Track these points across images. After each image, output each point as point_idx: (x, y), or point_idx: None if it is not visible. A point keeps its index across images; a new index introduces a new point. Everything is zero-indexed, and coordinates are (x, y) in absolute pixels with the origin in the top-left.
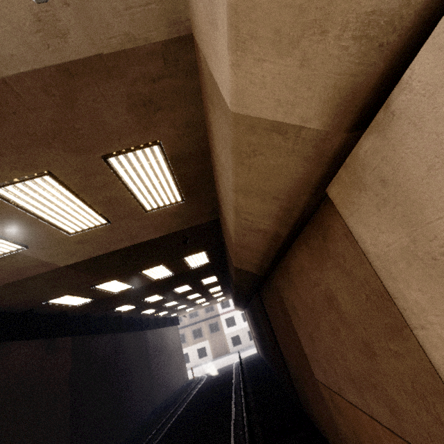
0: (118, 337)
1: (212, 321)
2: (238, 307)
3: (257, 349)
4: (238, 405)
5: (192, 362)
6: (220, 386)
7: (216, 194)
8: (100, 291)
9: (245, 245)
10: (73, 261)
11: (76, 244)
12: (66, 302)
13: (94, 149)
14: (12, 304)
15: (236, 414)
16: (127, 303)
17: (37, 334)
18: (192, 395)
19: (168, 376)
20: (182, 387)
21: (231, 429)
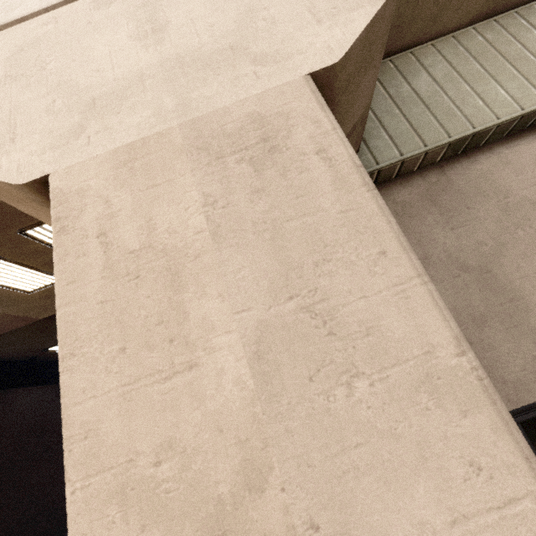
0: None
1: None
2: None
3: None
4: None
5: None
6: None
7: None
8: None
9: None
10: (50, 314)
11: (43, 300)
12: None
13: (6, 227)
14: (10, 354)
15: None
16: None
17: (42, 381)
18: None
19: None
20: None
21: None
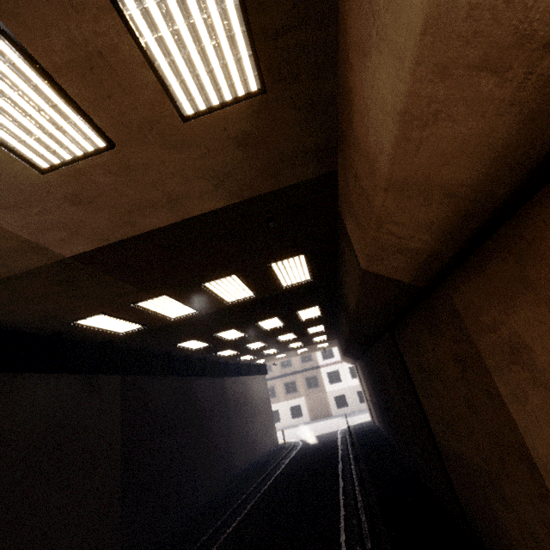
0: (186, 382)
1: (310, 374)
2: (348, 358)
3: (371, 416)
4: (349, 496)
5: (283, 422)
6: (320, 460)
7: (337, 81)
8: (150, 314)
9: (417, 174)
10: (82, 248)
11: (69, 205)
12: (104, 326)
13: None
14: (24, 320)
15: (347, 511)
16: (195, 338)
17: (66, 367)
18: (282, 466)
19: (252, 437)
20: (270, 453)
21: (340, 536)
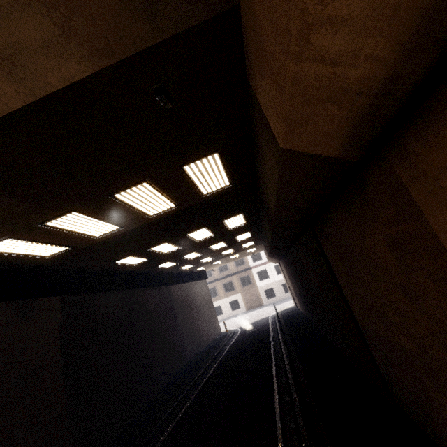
0: (132, 294)
1: (243, 275)
2: (273, 258)
3: (294, 302)
4: (281, 374)
5: (225, 314)
6: (255, 343)
7: None
8: (69, 234)
9: None
10: None
11: None
12: (23, 251)
13: None
14: None
15: (280, 389)
16: (131, 254)
17: None
18: (225, 351)
19: (199, 330)
20: (215, 341)
21: (276, 414)
